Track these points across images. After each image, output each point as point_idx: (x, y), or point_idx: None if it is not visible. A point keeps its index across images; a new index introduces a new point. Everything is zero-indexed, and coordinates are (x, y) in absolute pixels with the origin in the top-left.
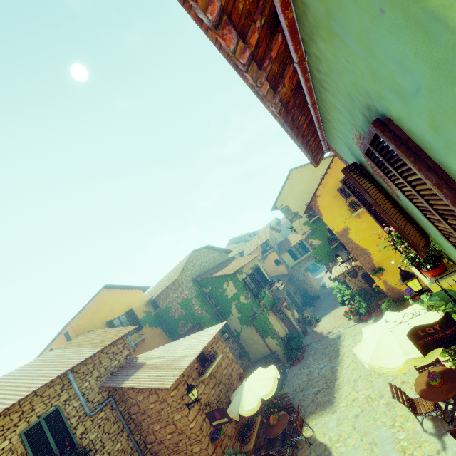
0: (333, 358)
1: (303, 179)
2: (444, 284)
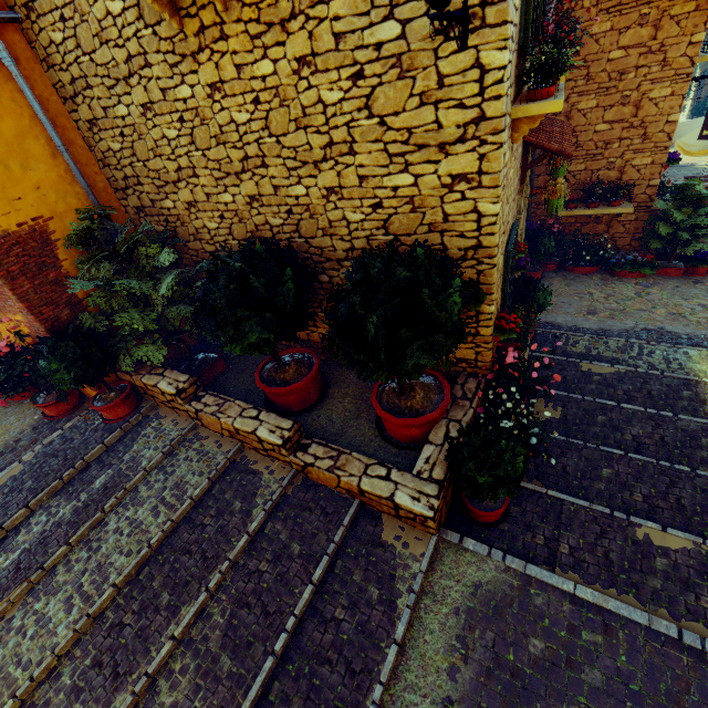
0: None
1: None
2: None
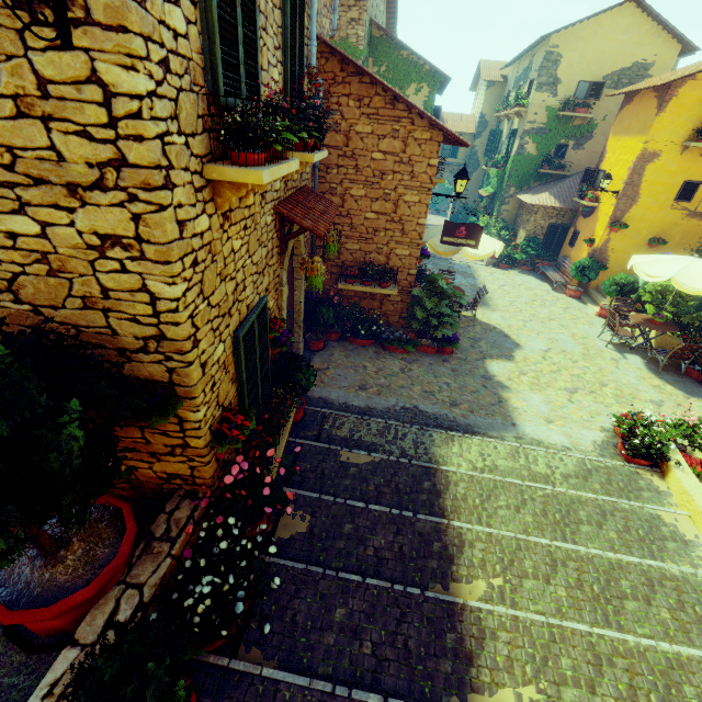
0: (468, 278)
1: (622, 36)
2: None
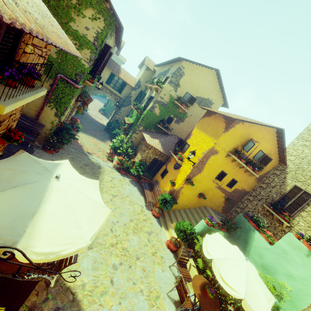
0: None
1: (208, 83)
2: None
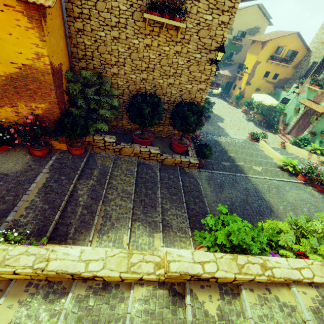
0: None
1: (253, 16)
2: (320, 90)
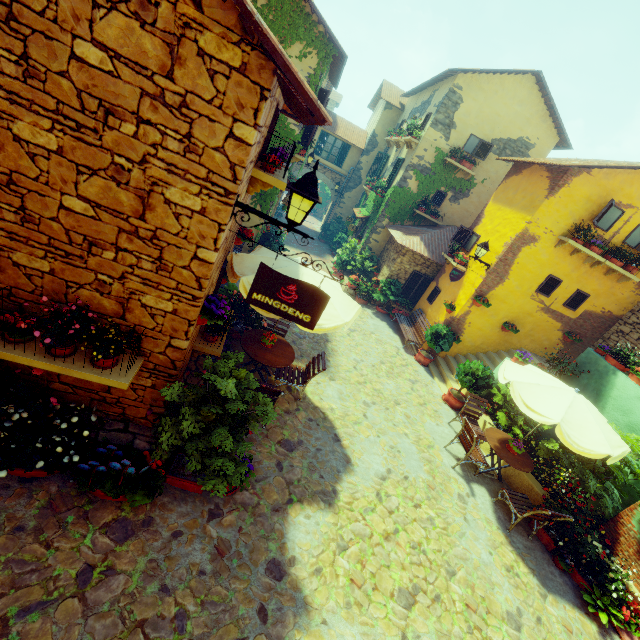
0: None
1: (518, 106)
2: None
